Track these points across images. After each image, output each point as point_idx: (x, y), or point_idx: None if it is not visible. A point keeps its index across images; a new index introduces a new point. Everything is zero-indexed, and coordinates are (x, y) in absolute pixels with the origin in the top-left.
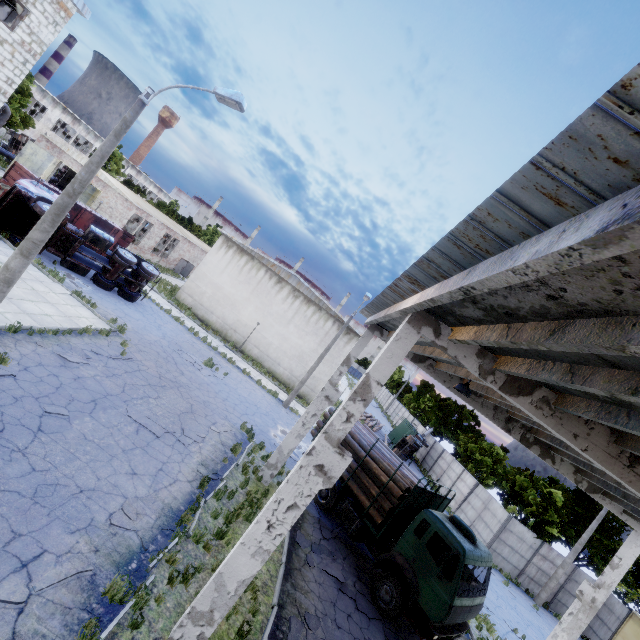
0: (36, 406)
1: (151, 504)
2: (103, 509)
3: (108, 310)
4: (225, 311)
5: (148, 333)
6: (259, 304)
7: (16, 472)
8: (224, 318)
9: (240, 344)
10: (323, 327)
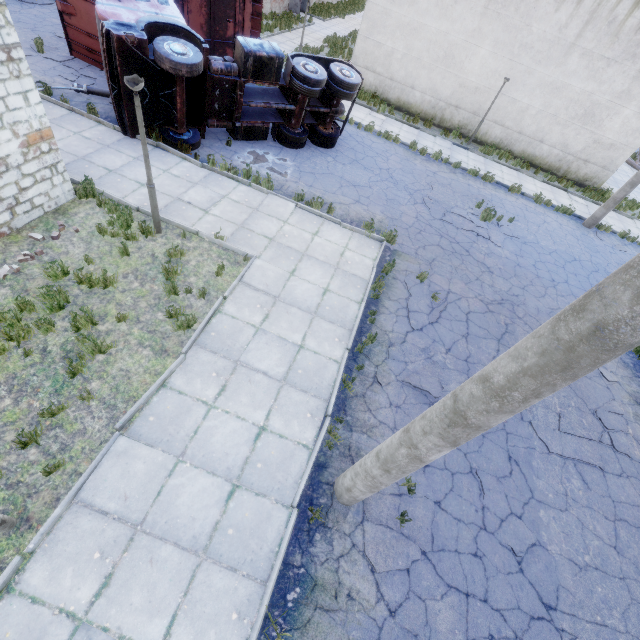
0: (499, 549)
1: None
2: None
3: (339, 198)
4: (434, 76)
5: (398, 207)
6: (501, 34)
7: None
8: (434, 90)
9: (468, 127)
10: None
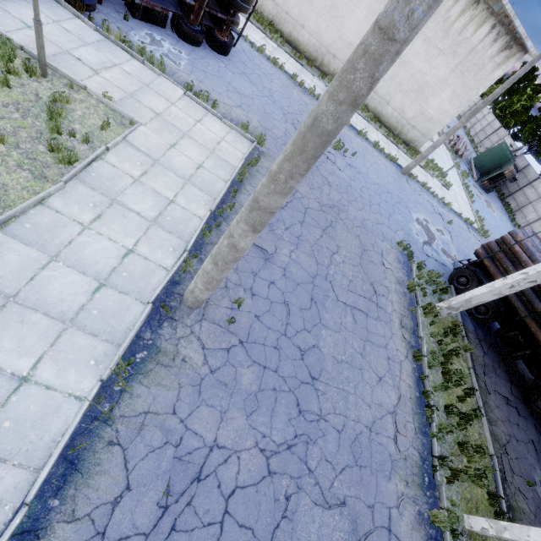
0: (291, 346)
1: (404, 408)
2: (388, 438)
3: (224, 99)
4: (321, 22)
5: (272, 121)
6: (374, 2)
7: (333, 445)
8: (319, 35)
9: None
10: (470, 39)
